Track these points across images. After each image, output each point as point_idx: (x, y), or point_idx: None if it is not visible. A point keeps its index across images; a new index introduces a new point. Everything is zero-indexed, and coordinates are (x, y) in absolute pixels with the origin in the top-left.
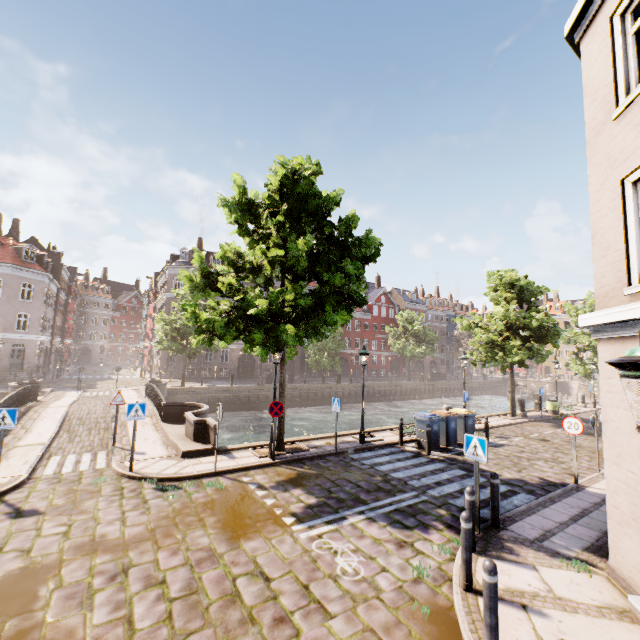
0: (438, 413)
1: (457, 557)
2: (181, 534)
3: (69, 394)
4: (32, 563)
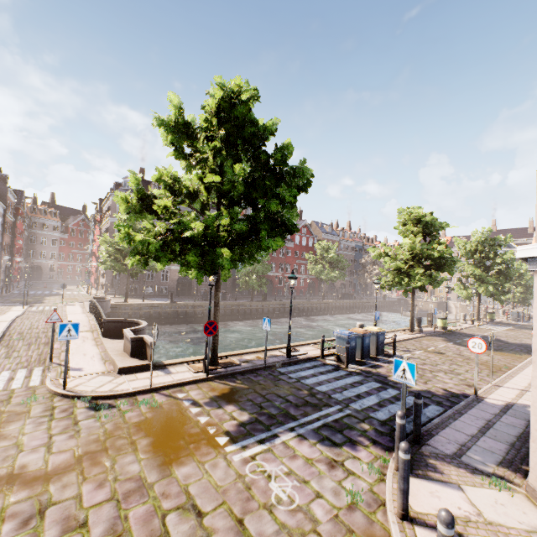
0: (355, 331)
1: (387, 479)
2: (110, 461)
3: (15, 309)
4: None
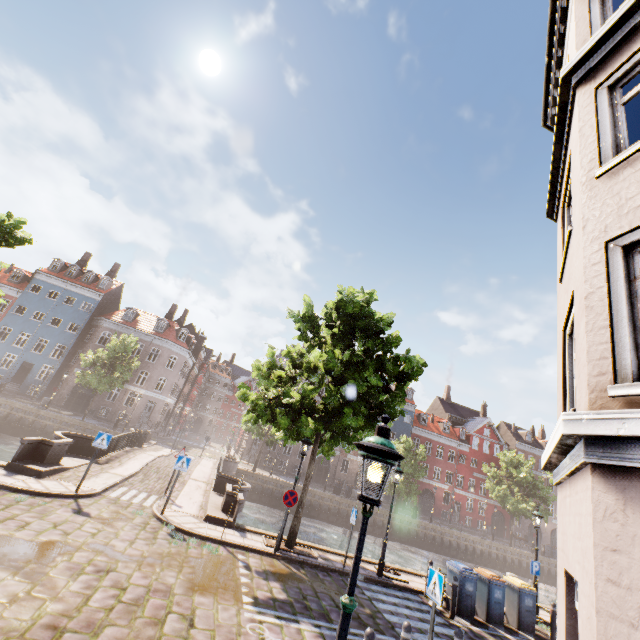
0: (480, 571)
1: None
2: (160, 568)
3: (165, 449)
4: (65, 541)
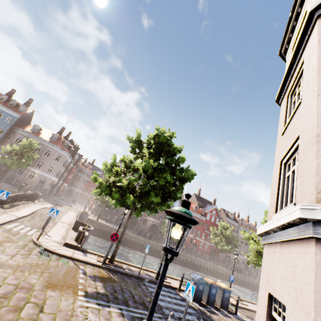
0: (207, 279)
1: None
2: (28, 273)
3: (48, 204)
4: None
